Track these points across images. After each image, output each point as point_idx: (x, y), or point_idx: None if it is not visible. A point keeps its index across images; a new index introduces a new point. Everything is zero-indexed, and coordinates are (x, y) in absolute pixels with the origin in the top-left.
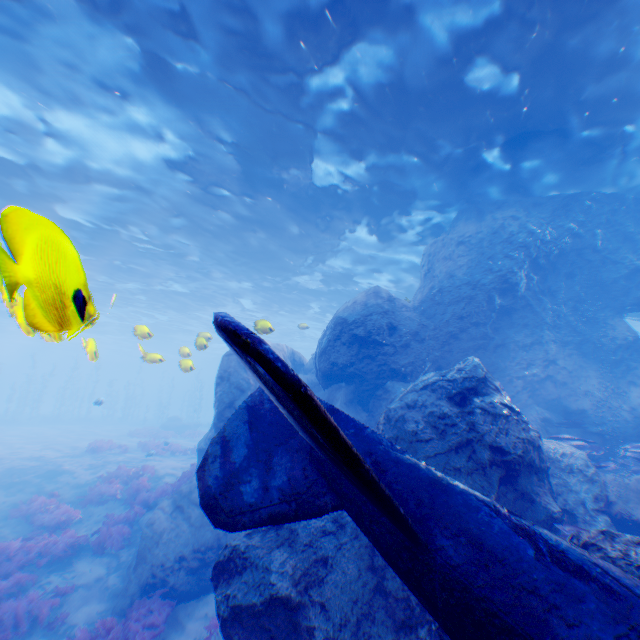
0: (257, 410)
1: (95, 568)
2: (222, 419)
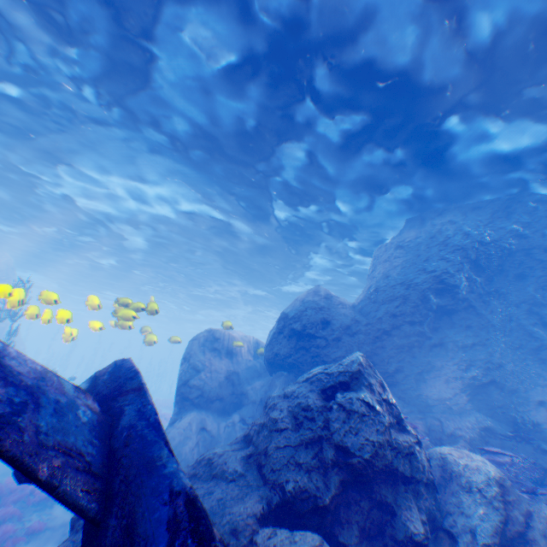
0: (99, 381)
1: (64, 513)
2: (180, 395)
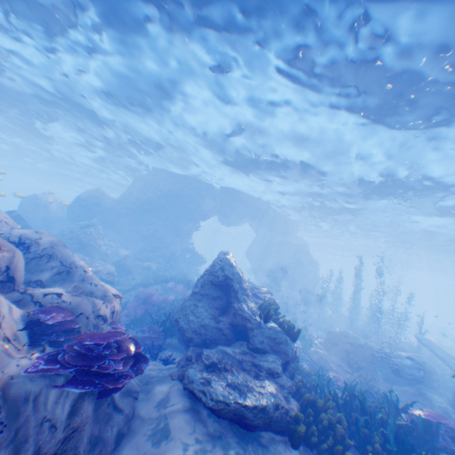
0: None
1: None
2: None
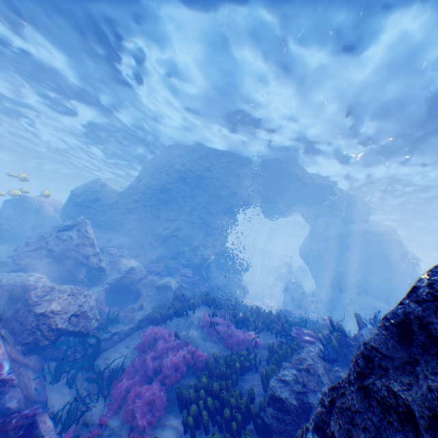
0: None
1: None
2: None
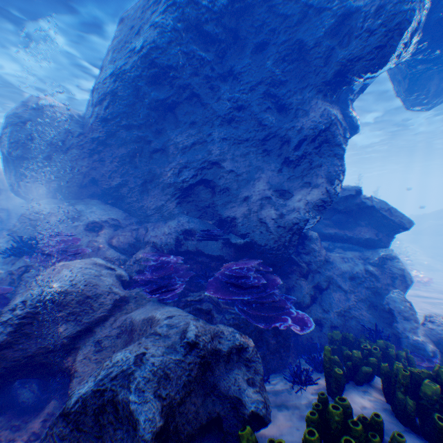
0: None
1: None
2: None
